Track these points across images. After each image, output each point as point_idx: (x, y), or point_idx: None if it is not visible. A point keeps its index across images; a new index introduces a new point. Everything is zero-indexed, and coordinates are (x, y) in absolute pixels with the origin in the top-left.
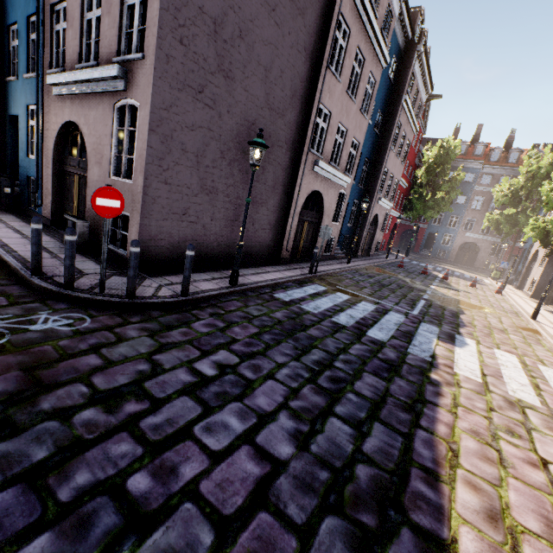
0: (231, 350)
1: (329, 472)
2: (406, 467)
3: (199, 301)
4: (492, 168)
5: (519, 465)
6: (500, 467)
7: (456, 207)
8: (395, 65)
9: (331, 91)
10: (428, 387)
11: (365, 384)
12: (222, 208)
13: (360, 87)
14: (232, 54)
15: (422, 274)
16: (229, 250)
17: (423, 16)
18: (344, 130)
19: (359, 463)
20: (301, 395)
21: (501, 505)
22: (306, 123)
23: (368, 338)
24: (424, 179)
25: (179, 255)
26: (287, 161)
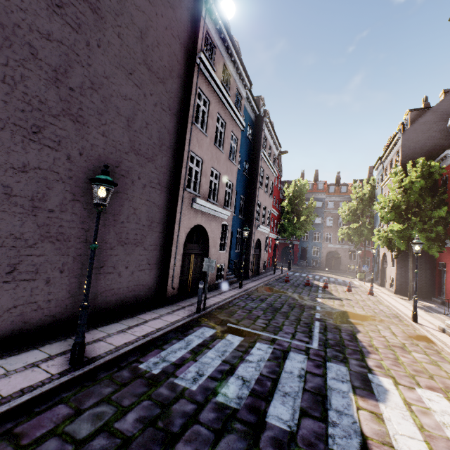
0: None
1: None
2: None
3: None
4: (333, 197)
5: None
6: None
7: (316, 226)
8: (251, 130)
9: (199, 142)
10: None
11: None
12: (78, 256)
13: (226, 142)
14: (83, 102)
15: (307, 286)
16: (93, 302)
17: (264, 102)
18: (217, 173)
19: None
20: None
21: None
22: (179, 167)
23: (270, 431)
24: (289, 208)
25: None
26: (163, 200)
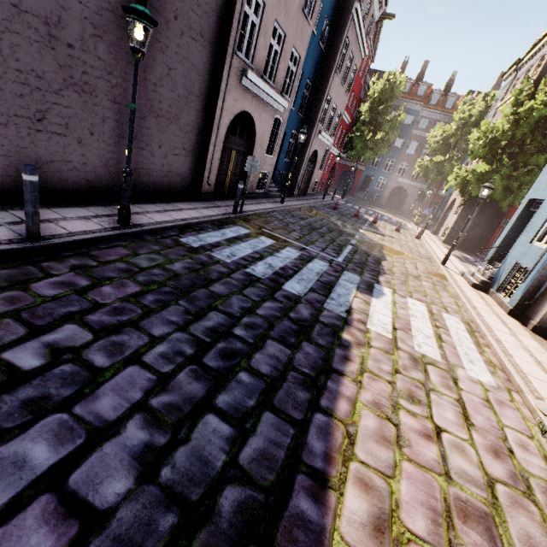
0: (84, 322)
1: (178, 513)
2: (290, 475)
3: (61, 247)
4: (430, 112)
5: (415, 440)
6: (396, 448)
7: (393, 151)
8: None
9: None
10: (337, 351)
11: (266, 355)
12: (108, 118)
13: None
14: None
15: (355, 217)
16: None
17: None
18: (282, 35)
19: (228, 485)
20: (172, 384)
21: (391, 506)
22: (230, 10)
23: (283, 292)
24: (367, 116)
25: (42, 181)
26: (204, 63)
